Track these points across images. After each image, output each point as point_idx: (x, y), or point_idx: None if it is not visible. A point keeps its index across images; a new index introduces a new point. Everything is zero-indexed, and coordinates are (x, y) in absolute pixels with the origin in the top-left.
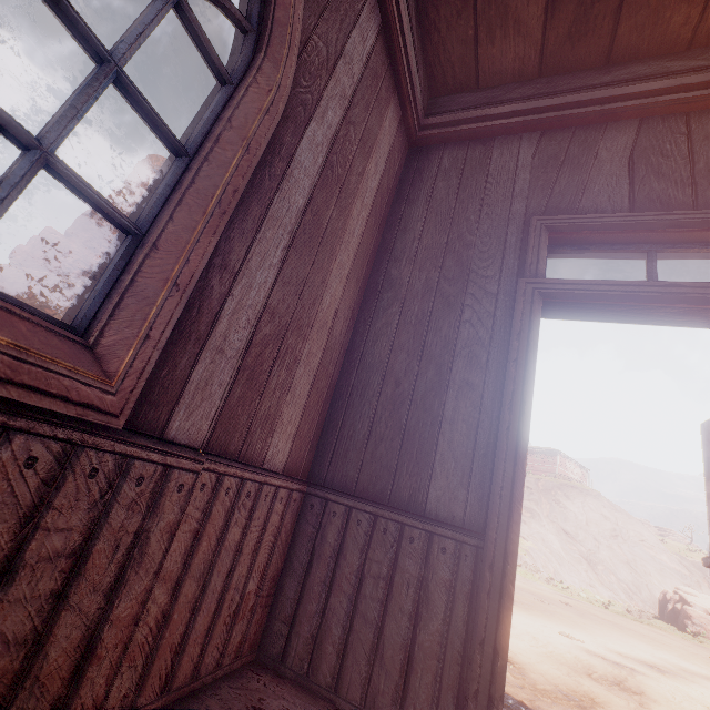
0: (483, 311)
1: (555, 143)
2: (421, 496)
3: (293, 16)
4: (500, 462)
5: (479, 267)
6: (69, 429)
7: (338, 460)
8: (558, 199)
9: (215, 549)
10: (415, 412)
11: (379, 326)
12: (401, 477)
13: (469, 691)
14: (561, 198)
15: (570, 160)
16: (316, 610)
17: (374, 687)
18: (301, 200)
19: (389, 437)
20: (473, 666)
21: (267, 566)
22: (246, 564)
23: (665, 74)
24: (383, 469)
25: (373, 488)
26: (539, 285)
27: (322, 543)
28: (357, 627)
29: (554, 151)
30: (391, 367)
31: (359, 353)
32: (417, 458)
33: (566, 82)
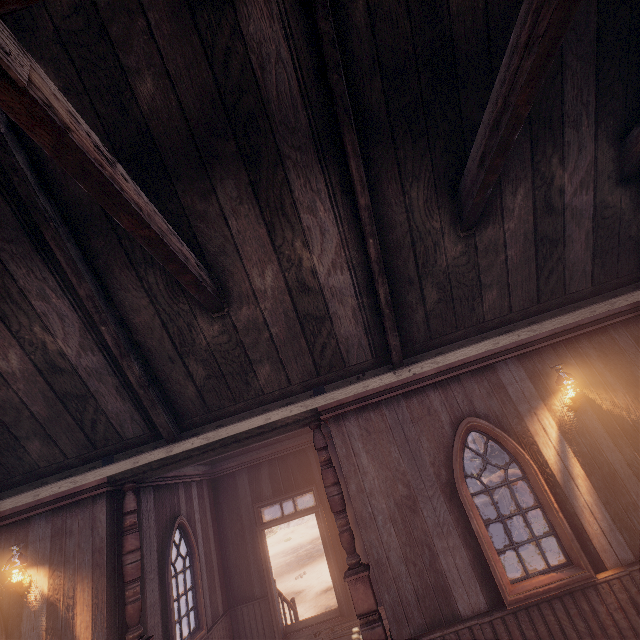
0: (251, 537)
1: (251, 472)
2: (255, 594)
3: (193, 540)
4: (266, 578)
5: (246, 523)
6: (203, 639)
7: (234, 597)
8: (257, 494)
9: (221, 639)
10: (246, 574)
11: (228, 553)
12: (249, 592)
13: (274, 626)
14: (258, 493)
15: (257, 478)
16: (244, 635)
17: (260, 639)
18: (203, 558)
19: (243, 584)
20: (273, 622)
21: (230, 634)
22: (226, 638)
23: (269, 446)
24: (245, 593)
25: (244, 599)
26: (260, 528)
27: (239, 620)
28: (253, 631)
29: (252, 475)
30: (236, 564)
31: (226, 564)
32: (251, 585)
33: (248, 449)
